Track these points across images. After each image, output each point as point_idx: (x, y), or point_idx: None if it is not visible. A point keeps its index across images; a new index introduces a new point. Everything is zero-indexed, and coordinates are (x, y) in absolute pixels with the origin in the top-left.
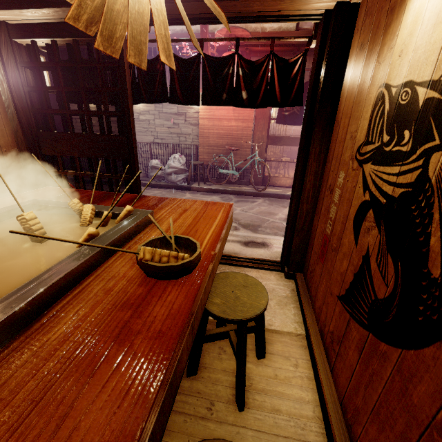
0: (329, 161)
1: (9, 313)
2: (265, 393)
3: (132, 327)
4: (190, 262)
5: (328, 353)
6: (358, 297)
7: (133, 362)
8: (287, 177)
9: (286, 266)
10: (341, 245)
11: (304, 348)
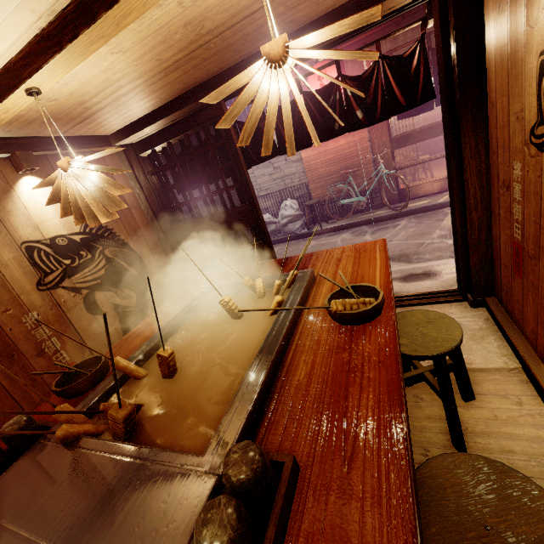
0: (493, 153)
1: (268, 364)
2: (487, 435)
3: (355, 362)
4: (379, 304)
5: None
6: None
7: (371, 383)
8: (432, 181)
9: (469, 292)
10: (541, 249)
11: (524, 383)
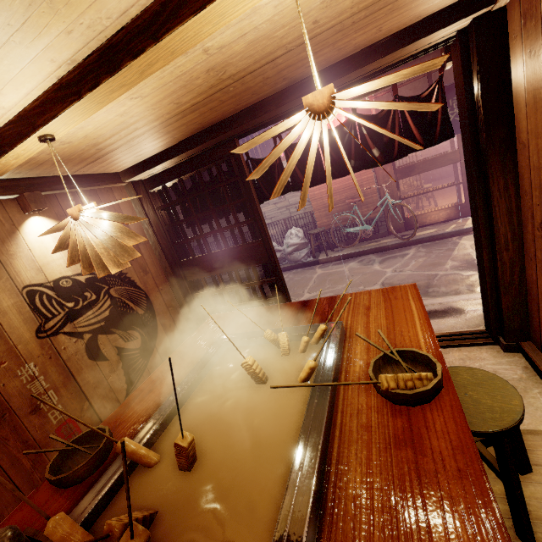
0: (525, 193)
1: (315, 467)
2: None
3: (426, 467)
4: (439, 381)
5: None
6: None
7: (458, 507)
8: (438, 210)
9: (500, 335)
10: None
11: None
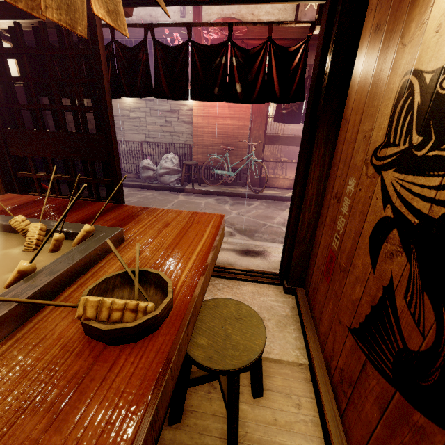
0: (335, 165)
1: None
2: None
3: None
4: (155, 317)
5: (336, 393)
6: (378, 337)
7: None
8: (285, 178)
9: (286, 279)
10: (352, 266)
11: (307, 382)
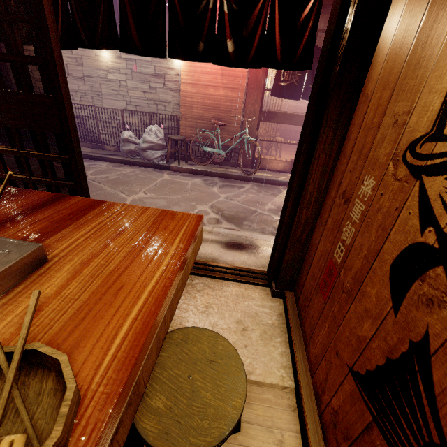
0: (344, 155)
1: None
2: None
3: None
4: None
5: (326, 435)
6: (395, 405)
7: None
8: (279, 160)
9: (274, 281)
10: (361, 293)
11: (292, 410)
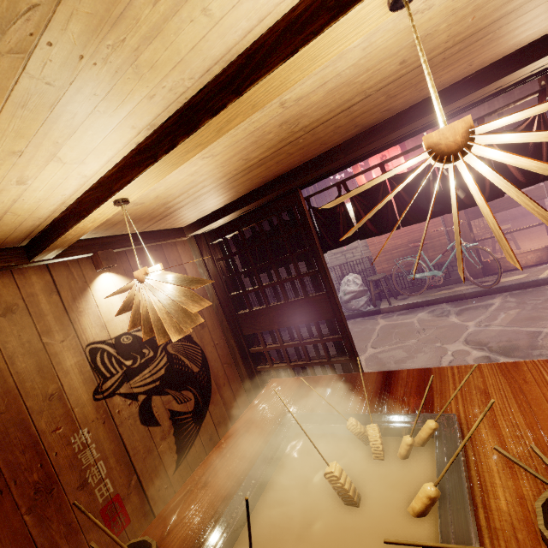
0: None
1: None
2: None
3: None
4: None
5: None
6: None
7: None
8: (525, 252)
9: None
10: None
11: None
